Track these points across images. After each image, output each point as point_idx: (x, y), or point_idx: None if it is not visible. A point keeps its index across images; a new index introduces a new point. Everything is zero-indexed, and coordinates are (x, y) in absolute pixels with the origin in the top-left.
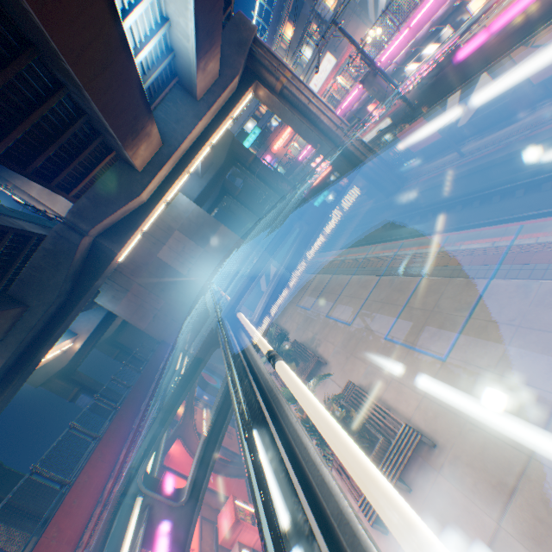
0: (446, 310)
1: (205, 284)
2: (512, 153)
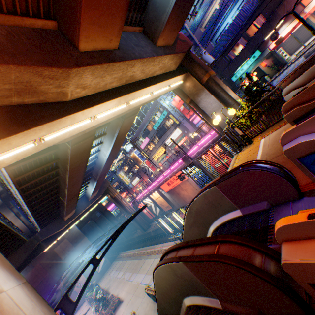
0: (138, 268)
1: (71, 264)
2: (163, 225)
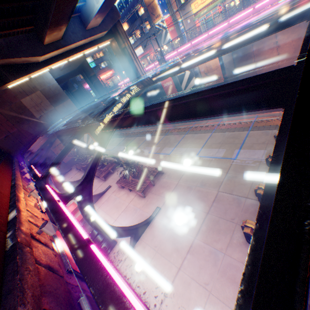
0: (172, 143)
1: (52, 126)
2: None
